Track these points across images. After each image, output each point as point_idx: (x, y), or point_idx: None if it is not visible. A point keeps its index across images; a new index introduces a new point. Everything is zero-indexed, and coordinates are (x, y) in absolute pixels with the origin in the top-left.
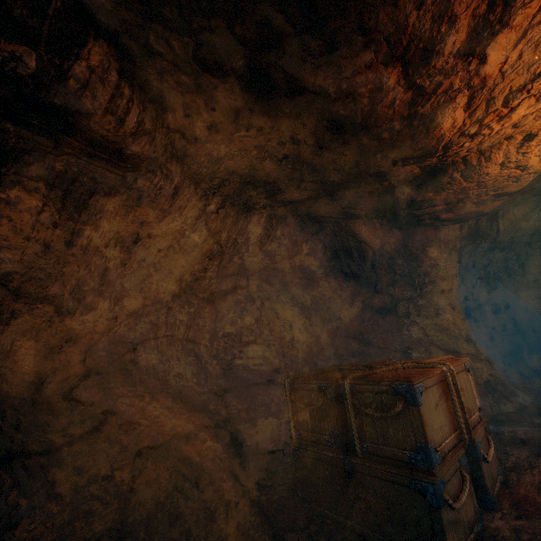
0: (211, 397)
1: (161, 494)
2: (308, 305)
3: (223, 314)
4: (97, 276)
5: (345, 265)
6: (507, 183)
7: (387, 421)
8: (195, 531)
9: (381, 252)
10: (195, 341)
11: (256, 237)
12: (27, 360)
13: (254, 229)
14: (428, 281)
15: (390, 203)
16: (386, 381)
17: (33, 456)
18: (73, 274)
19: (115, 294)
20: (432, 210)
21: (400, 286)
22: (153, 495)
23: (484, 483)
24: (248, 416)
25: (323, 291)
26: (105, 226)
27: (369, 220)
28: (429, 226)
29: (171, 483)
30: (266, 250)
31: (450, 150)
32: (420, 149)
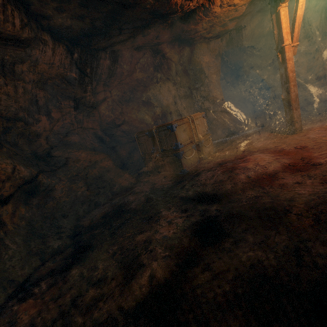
0: (109, 150)
1: (97, 177)
2: (146, 101)
3: (103, 113)
4: (34, 105)
5: (162, 75)
6: (232, 13)
7: (167, 139)
8: (111, 183)
9: (180, 63)
10: (93, 128)
11: (107, 67)
12: (24, 146)
13: (104, 63)
14: (205, 77)
15: (176, 33)
16: (165, 126)
17: (48, 172)
18: (24, 106)
19: (46, 112)
20: (199, 34)
21: (193, 82)
22: (94, 178)
23: (203, 153)
24: (127, 154)
25: (153, 91)
26: (27, 80)
27: (170, 43)
28: (204, 42)
29: (99, 174)
30: (115, 74)
31: (184, 8)
32: (169, 10)
